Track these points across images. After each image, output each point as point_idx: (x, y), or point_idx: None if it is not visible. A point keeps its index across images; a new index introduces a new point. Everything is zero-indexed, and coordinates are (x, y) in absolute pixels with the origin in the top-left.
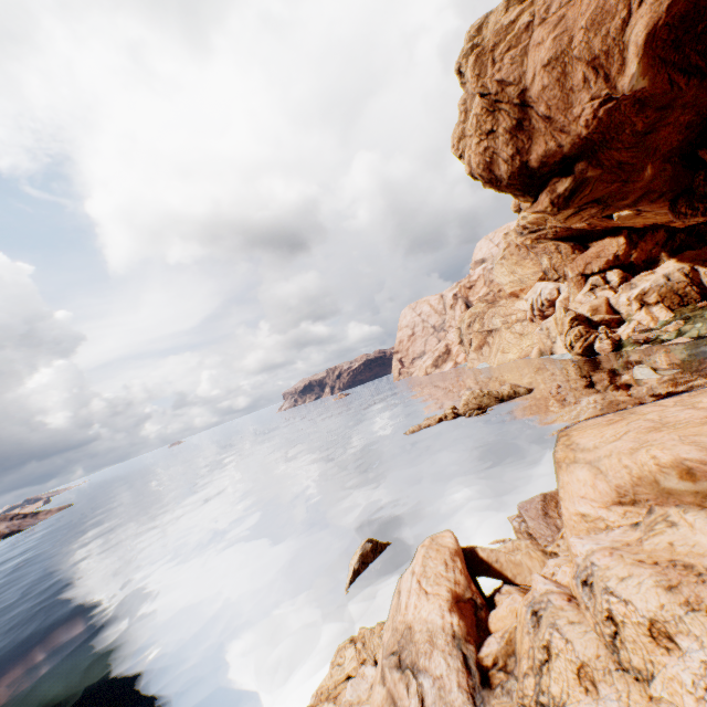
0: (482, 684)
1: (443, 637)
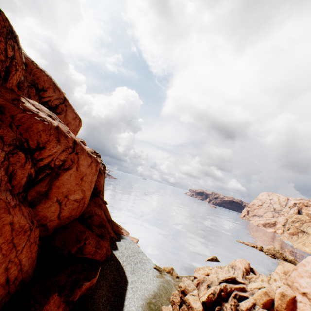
0: (244, 278)
1: (241, 269)
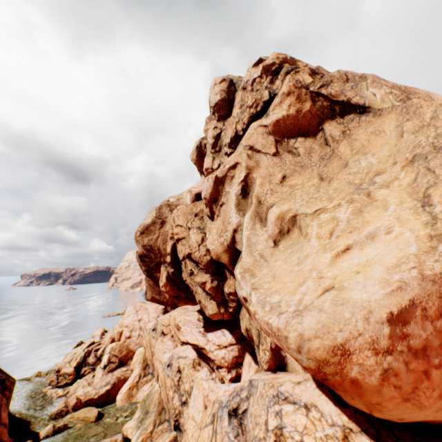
0: (101, 338)
1: (99, 335)
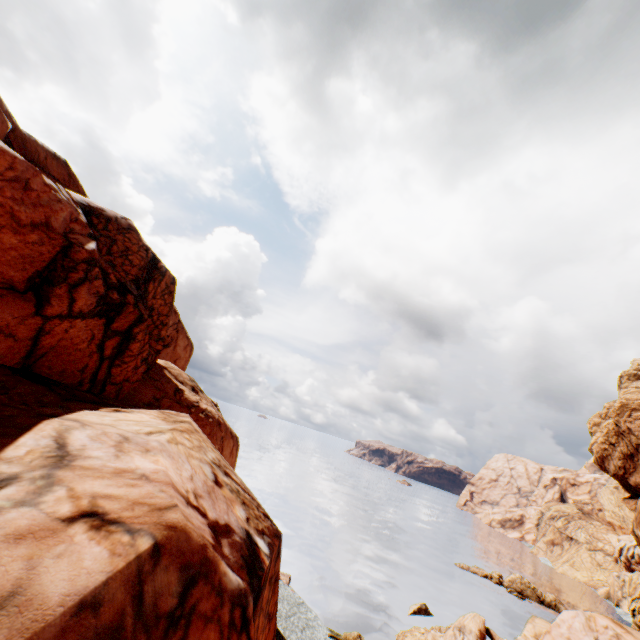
0: None
1: (473, 633)
